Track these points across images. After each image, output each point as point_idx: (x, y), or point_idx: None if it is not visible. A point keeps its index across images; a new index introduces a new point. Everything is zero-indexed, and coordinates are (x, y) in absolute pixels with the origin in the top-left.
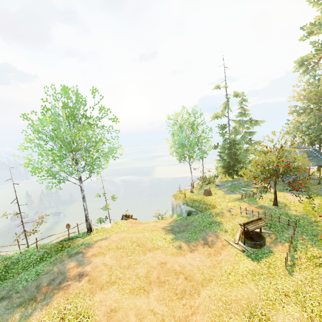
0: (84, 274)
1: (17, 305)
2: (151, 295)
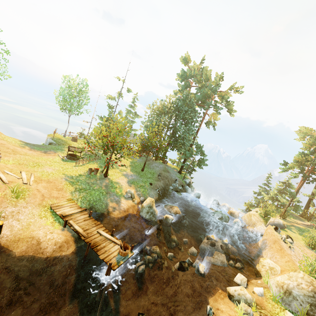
0: None
1: None
2: None
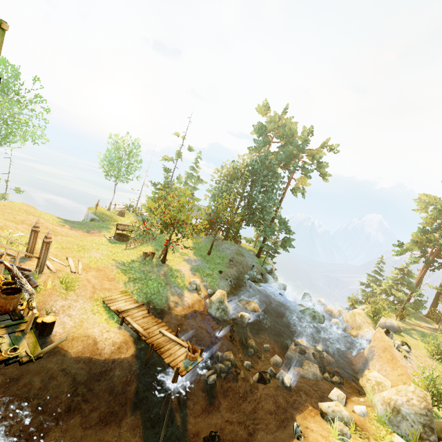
0: None
1: None
2: (20, 225)
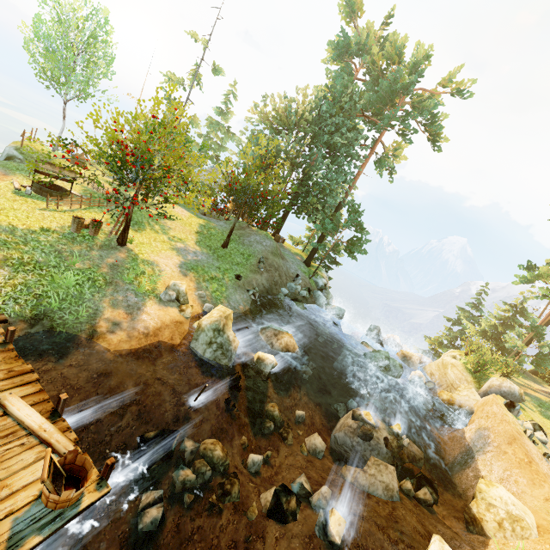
0: None
1: None
2: None
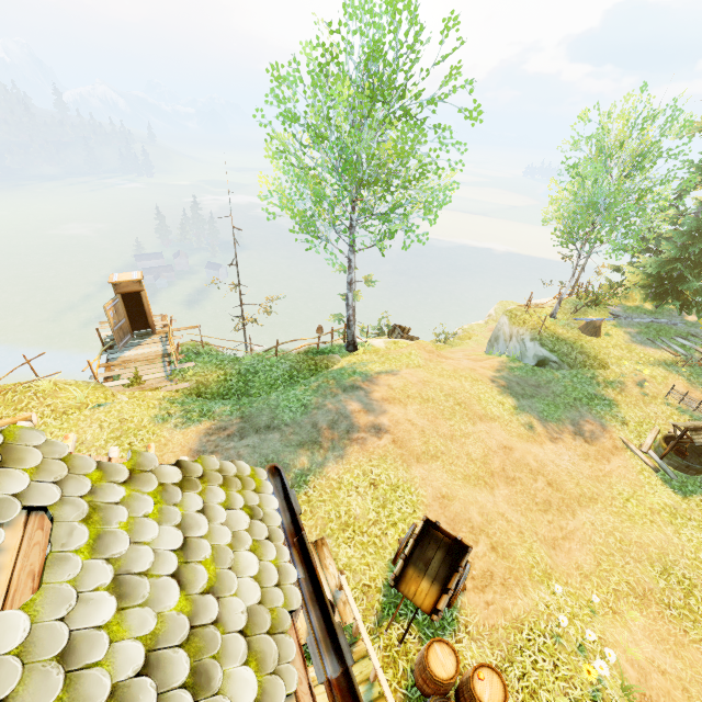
0: (382, 428)
1: (297, 445)
2: (497, 493)
